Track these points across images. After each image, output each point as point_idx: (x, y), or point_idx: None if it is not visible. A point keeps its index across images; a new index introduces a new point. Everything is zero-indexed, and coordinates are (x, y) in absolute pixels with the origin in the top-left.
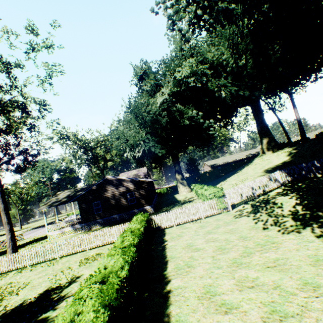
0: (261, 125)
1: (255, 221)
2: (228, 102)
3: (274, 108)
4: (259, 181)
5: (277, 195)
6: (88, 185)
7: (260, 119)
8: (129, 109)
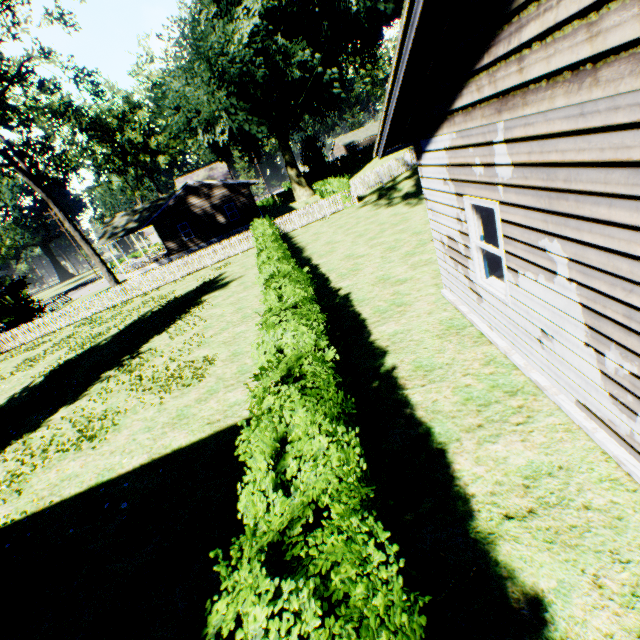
0: None
1: (373, 207)
2: (363, 24)
3: None
4: (387, 166)
5: (403, 180)
6: (153, 203)
7: None
8: (197, 54)
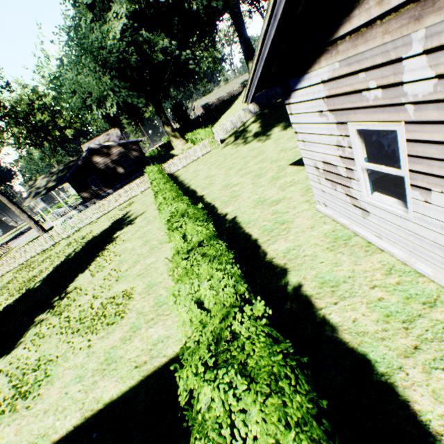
0: (245, 45)
1: (234, 146)
2: (203, 18)
3: (263, 8)
4: (238, 115)
5: (251, 124)
6: (66, 165)
7: (243, 36)
8: (82, 49)
